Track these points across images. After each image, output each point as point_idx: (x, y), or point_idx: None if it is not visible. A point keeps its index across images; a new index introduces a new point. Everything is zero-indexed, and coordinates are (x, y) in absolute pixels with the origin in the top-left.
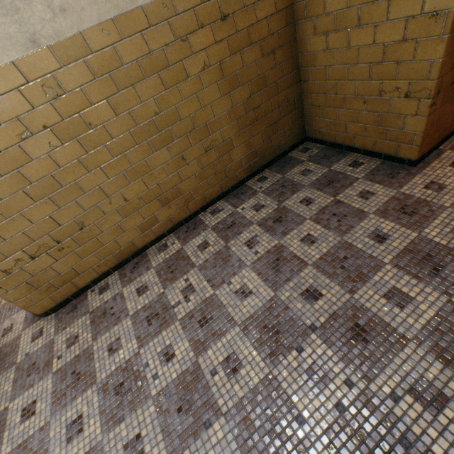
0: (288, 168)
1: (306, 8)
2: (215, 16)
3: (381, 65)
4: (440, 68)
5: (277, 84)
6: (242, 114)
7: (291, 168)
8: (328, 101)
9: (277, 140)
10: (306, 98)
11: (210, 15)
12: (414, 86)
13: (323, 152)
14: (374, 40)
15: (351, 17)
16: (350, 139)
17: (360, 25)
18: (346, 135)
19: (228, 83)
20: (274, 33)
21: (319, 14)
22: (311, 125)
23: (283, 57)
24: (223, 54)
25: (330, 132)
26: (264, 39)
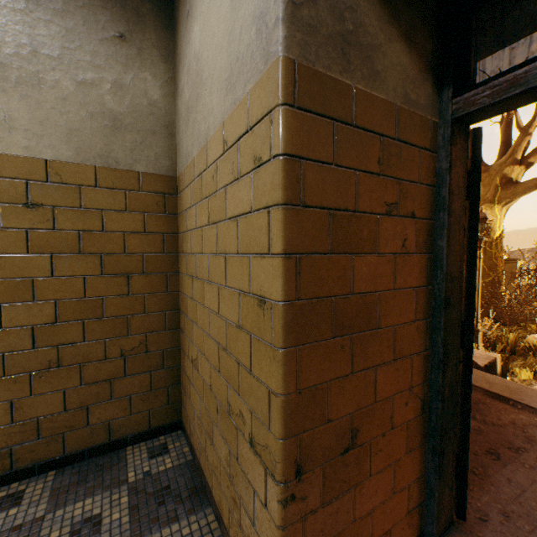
0: (83, 490)
1: (184, 241)
2: (13, 197)
3: (227, 354)
4: (283, 414)
5: (126, 318)
6: (23, 346)
7: (87, 493)
8: (195, 375)
9: (106, 413)
10: (183, 357)
11: (2, 192)
12: (258, 428)
13: (176, 473)
14: (220, 307)
15: (205, 265)
16: (210, 471)
17: (210, 279)
18: (207, 458)
19: (5, 288)
20: (135, 253)
21: (189, 251)
22: (186, 403)
23: (148, 286)
24: (11, 246)
25: (197, 434)
26: (114, 254)
